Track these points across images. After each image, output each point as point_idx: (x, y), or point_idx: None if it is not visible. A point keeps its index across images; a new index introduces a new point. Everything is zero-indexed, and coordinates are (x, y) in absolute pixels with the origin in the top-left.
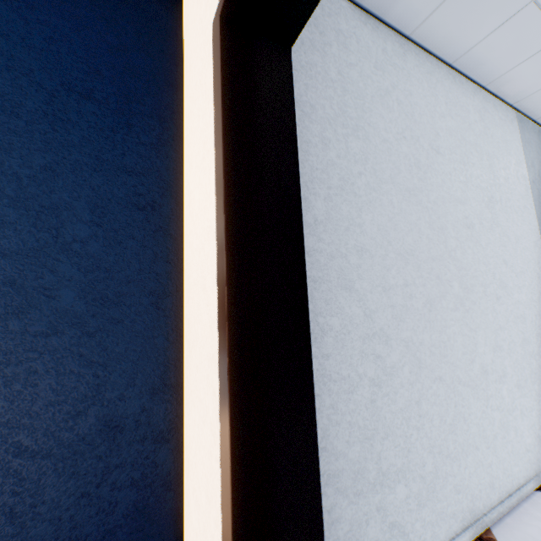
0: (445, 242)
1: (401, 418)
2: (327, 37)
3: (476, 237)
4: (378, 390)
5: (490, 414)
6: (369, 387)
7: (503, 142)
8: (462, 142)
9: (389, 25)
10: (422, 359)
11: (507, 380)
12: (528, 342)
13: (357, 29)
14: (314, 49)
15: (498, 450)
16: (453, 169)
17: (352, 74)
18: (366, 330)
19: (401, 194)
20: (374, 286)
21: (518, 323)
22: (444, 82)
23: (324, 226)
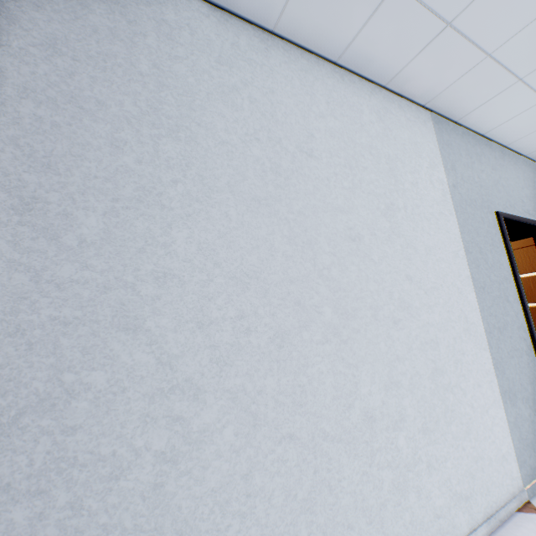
0: (314, 258)
1: (212, 503)
2: (141, 27)
3: (365, 251)
4: (171, 467)
5: (377, 475)
6: (154, 465)
7: (411, 144)
8: (350, 144)
9: (244, 19)
10: (260, 413)
11: (407, 425)
12: (443, 372)
13: (193, 20)
14: (116, 38)
15: (388, 524)
16: (334, 174)
17: (177, 68)
18: (159, 384)
19: (246, 205)
20: (182, 323)
21: (427, 350)
22: (326, 80)
23: (97, 248)
